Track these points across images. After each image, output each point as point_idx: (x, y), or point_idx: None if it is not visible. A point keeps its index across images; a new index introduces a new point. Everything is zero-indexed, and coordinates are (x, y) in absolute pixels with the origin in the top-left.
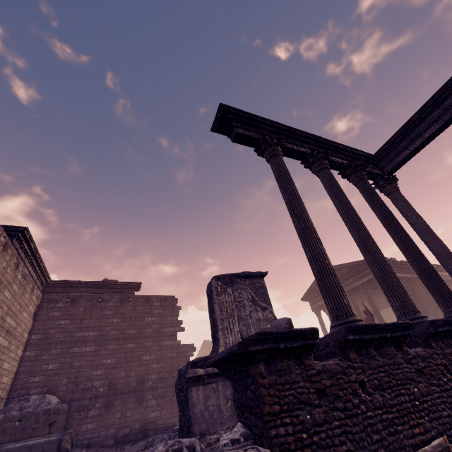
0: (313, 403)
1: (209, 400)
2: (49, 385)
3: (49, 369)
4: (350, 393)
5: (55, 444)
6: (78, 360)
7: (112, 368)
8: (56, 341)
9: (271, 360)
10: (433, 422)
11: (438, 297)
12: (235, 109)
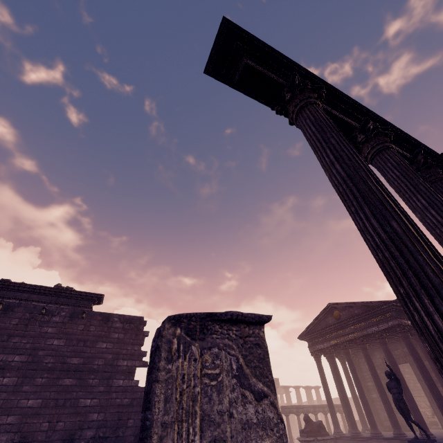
0: None
1: None
2: None
3: None
4: None
5: None
6: None
7: (32, 414)
8: None
9: None
10: None
11: None
12: (247, 34)
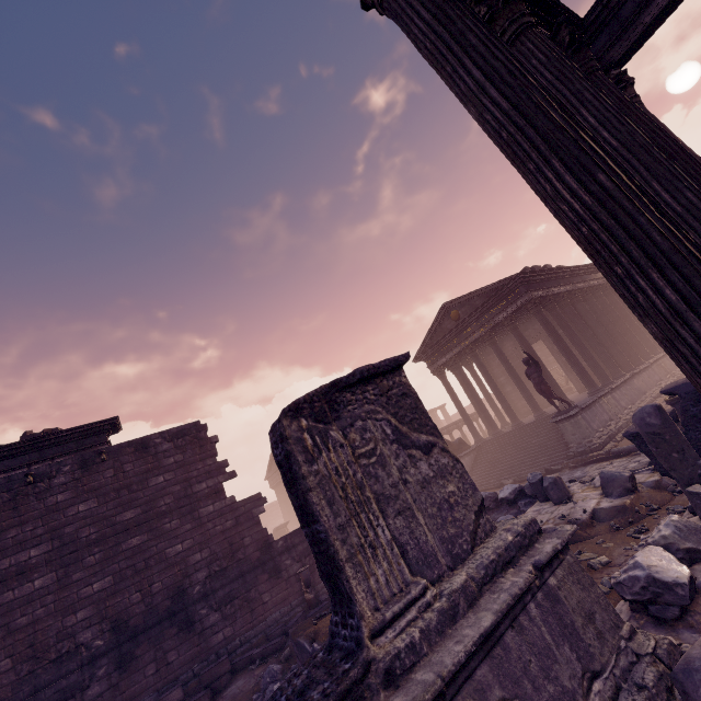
0: None
1: None
2: None
3: None
4: None
5: None
6: (21, 614)
7: (109, 596)
8: None
9: None
10: None
11: None
12: None
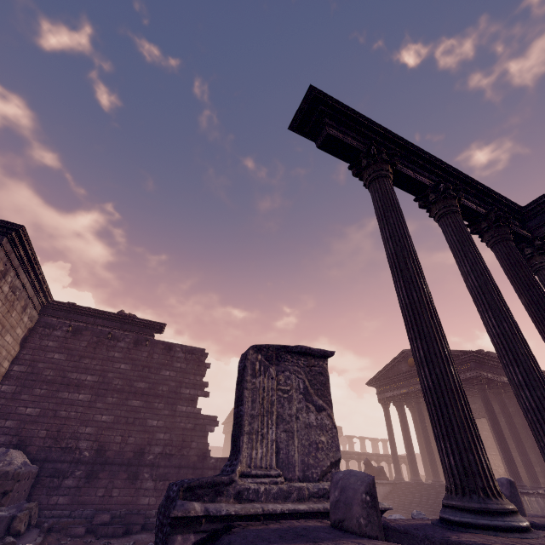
0: None
1: None
2: (22, 434)
3: (27, 413)
4: None
5: (3, 523)
6: (65, 409)
7: (107, 428)
8: (43, 379)
9: None
10: None
11: None
12: (331, 99)
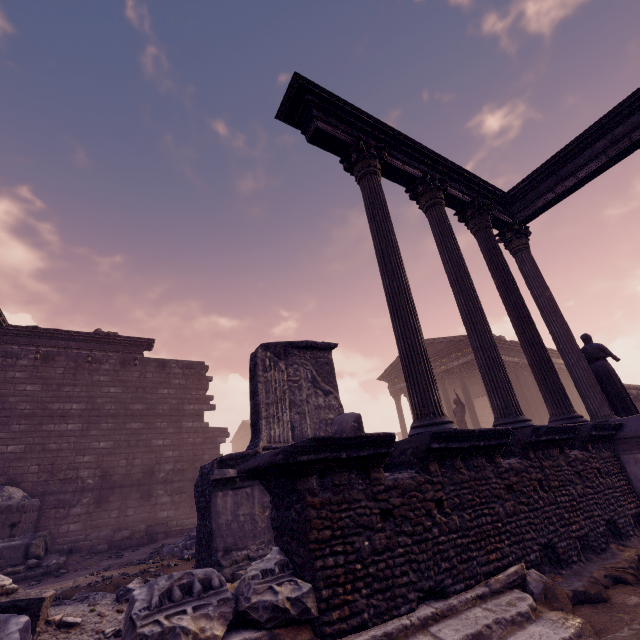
0: (375, 527)
1: (240, 509)
2: (10, 473)
3: (9, 451)
4: (423, 514)
5: (20, 550)
6: (54, 441)
7: (107, 454)
8: (19, 414)
9: (327, 472)
10: (513, 546)
11: (548, 396)
12: (318, 88)
